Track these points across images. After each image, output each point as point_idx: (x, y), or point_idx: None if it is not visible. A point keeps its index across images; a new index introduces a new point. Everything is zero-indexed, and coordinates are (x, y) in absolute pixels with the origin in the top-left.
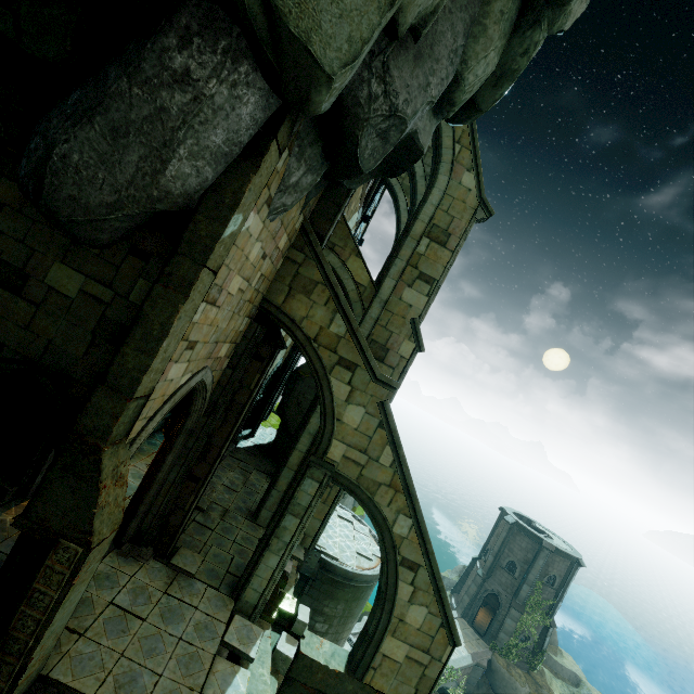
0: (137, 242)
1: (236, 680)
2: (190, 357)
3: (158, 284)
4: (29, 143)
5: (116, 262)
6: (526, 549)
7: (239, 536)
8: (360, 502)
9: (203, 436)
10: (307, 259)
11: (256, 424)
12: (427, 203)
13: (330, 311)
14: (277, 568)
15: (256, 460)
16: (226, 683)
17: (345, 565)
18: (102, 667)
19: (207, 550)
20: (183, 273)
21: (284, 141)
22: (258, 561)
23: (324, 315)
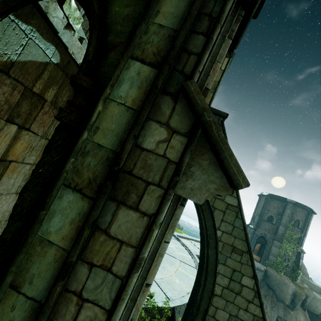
0: None
1: None
2: None
3: None
4: None
5: None
6: (277, 207)
7: None
8: None
9: None
10: None
11: None
12: None
13: None
14: None
15: None
16: None
17: None
18: None
19: None
20: None
21: None
22: None
23: None
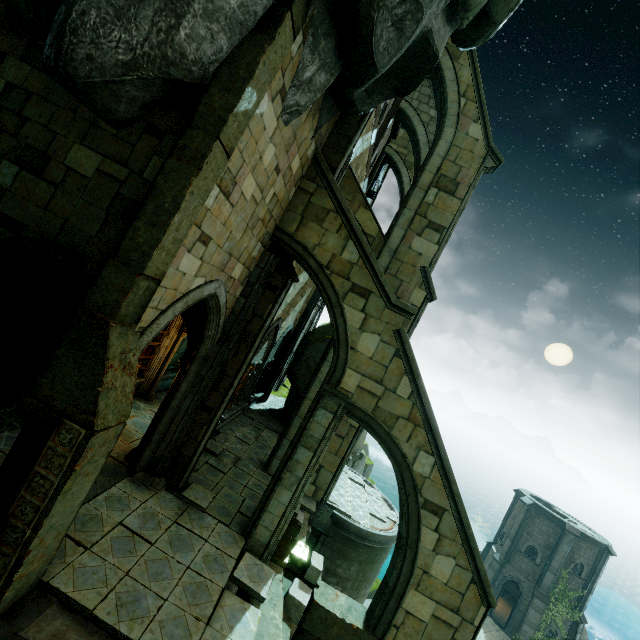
0: (152, 121)
1: (246, 617)
2: (203, 255)
3: (172, 158)
4: (54, 18)
5: (132, 141)
6: (547, 533)
7: (250, 482)
8: (376, 437)
9: (216, 365)
10: (319, 189)
11: (268, 389)
12: (434, 154)
13: (342, 238)
14: (289, 505)
15: (268, 421)
16: (234, 619)
17: (358, 523)
18: (105, 582)
19: (219, 490)
20: (196, 146)
21: (299, 22)
22: (270, 496)
23: (336, 242)
